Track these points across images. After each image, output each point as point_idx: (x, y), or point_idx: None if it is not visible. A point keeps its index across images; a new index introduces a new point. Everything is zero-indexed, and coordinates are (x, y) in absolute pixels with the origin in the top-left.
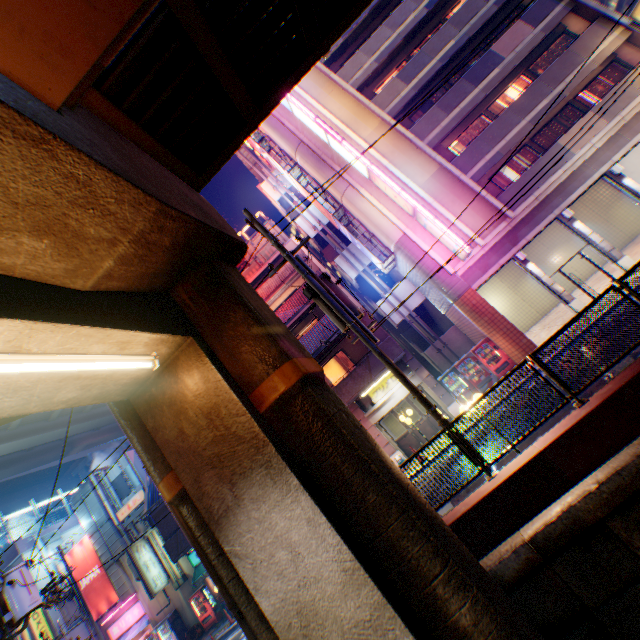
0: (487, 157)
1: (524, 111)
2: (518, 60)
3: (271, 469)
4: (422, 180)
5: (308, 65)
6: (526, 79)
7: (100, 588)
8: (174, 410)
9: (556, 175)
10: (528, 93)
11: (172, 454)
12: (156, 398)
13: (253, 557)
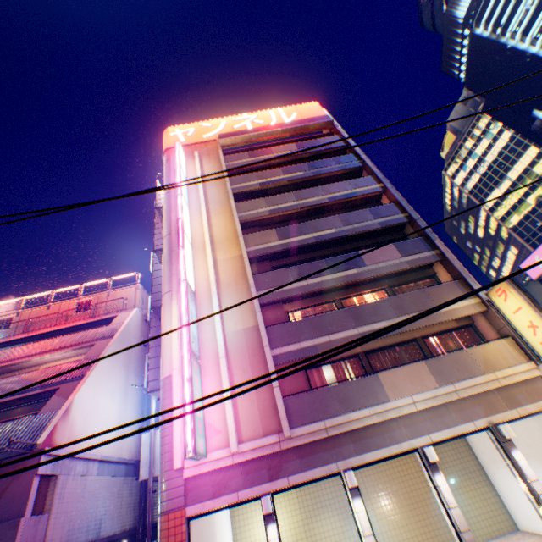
0: (304, 343)
1: (362, 320)
2: (378, 272)
3: None
4: (234, 326)
5: None
6: (387, 294)
7: None
8: None
9: (361, 412)
10: (373, 305)
11: None
12: None
13: None
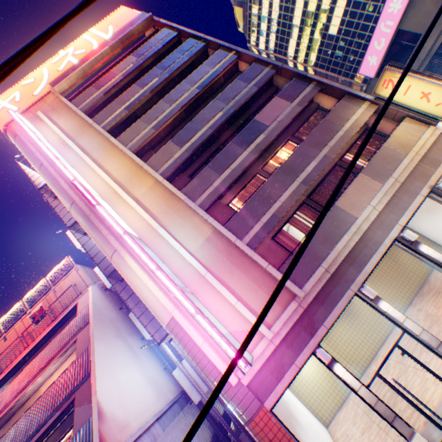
0: (264, 218)
1: (295, 171)
2: (281, 127)
3: None
4: (196, 243)
5: None
6: (294, 142)
7: None
8: None
9: (343, 240)
10: (296, 155)
11: None
12: None
13: None
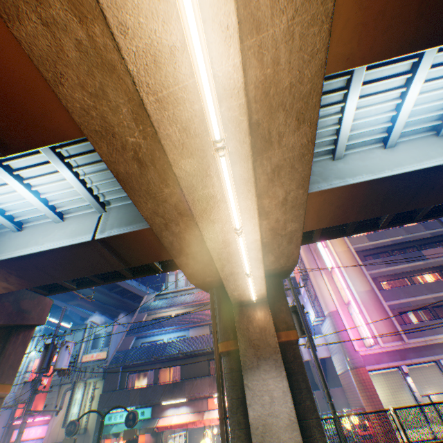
0: (401, 300)
1: (431, 290)
2: (435, 264)
3: (276, 362)
4: (359, 289)
5: (342, 236)
6: (438, 274)
7: (37, 395)
8: (248, 319)
9: (442, 335)
10: (436, 282)
11: (239, 333)
12: (243, 310)
13: (254, 391)
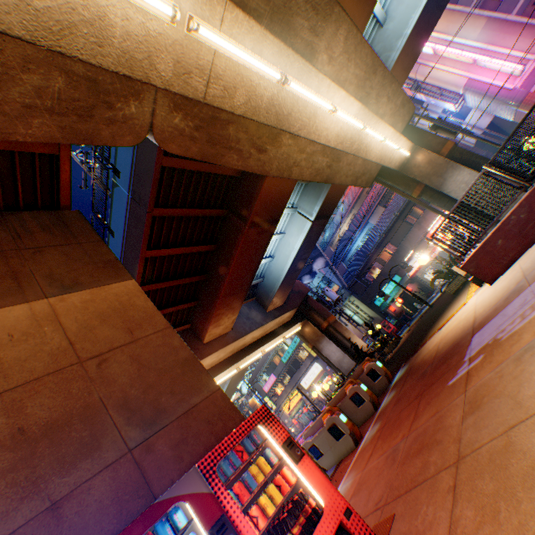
0: None
1: None
2: None
3: (452, 168)
4: (474, 35)
5: None
6: None
7: None
8: (415, 168)
9: None
10: None
11: (418, 179)
12: (407, 168)
13: (453, 191)
